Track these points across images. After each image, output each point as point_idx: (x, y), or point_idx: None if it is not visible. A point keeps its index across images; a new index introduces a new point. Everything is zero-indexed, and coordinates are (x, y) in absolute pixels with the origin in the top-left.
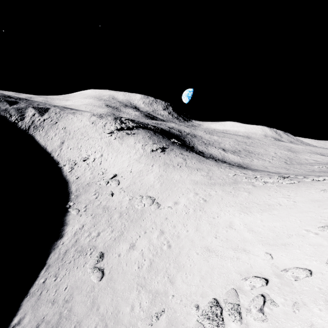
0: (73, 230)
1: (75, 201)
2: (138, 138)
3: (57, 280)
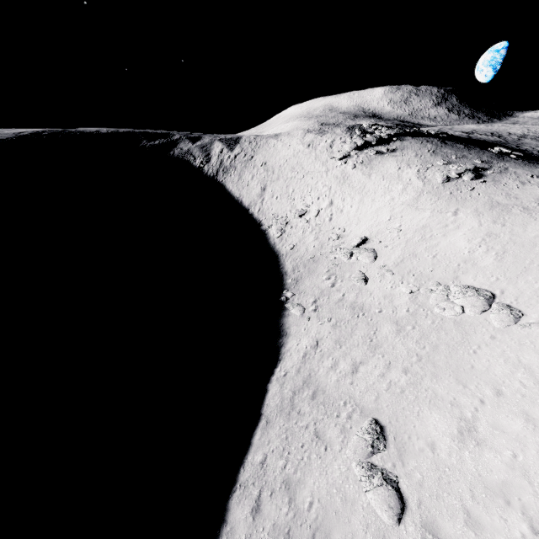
0: (299, 348)
1: (293, 289)
2: (404, 158)
3: (286, 468)
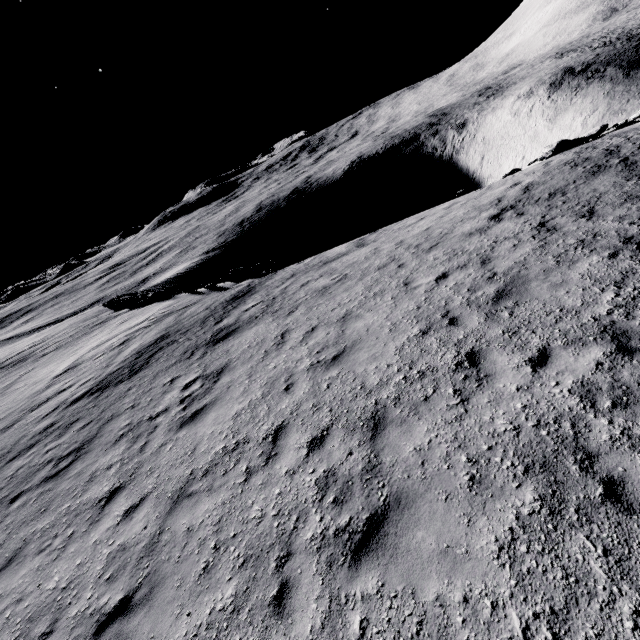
0: None
1: None
2: (581, 108)
3: None
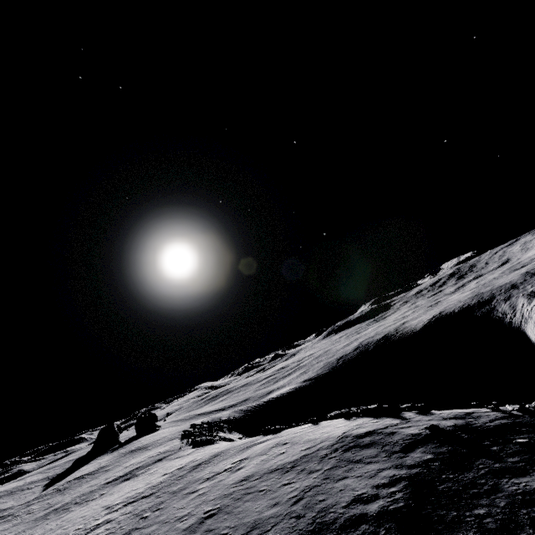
0: None
1: None
2: None
3: None
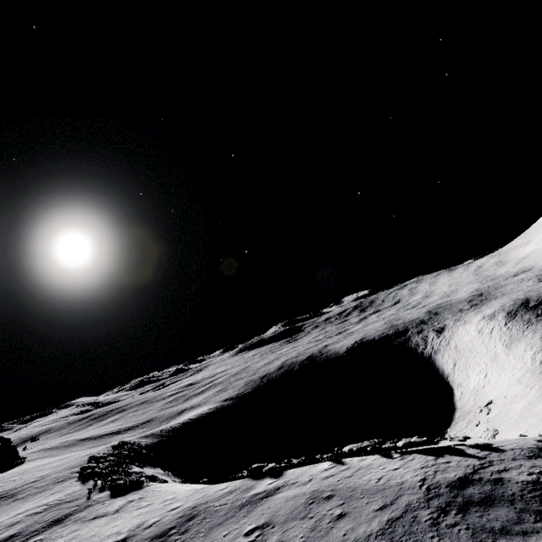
0: None
1: (452, 427)
2: (531, 341)
3: None
